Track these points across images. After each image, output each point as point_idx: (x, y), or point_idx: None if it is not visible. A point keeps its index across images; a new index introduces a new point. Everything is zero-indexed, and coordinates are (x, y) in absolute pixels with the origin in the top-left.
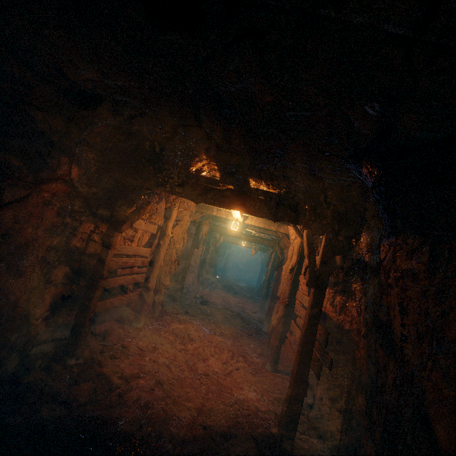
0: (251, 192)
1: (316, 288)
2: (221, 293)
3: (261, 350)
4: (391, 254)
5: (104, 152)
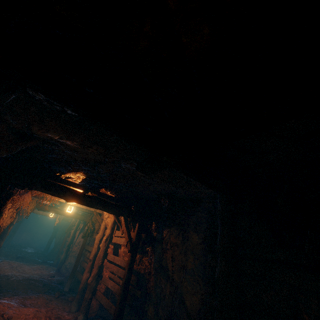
0: (101, 195)
1: (133, 253)
2: (14, 264)
3: (69, 308)
4: (168, 235)
5: (0, 158)
